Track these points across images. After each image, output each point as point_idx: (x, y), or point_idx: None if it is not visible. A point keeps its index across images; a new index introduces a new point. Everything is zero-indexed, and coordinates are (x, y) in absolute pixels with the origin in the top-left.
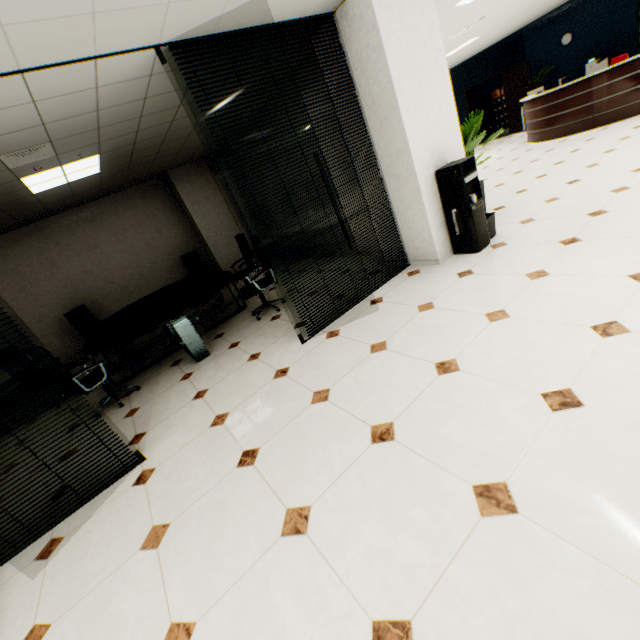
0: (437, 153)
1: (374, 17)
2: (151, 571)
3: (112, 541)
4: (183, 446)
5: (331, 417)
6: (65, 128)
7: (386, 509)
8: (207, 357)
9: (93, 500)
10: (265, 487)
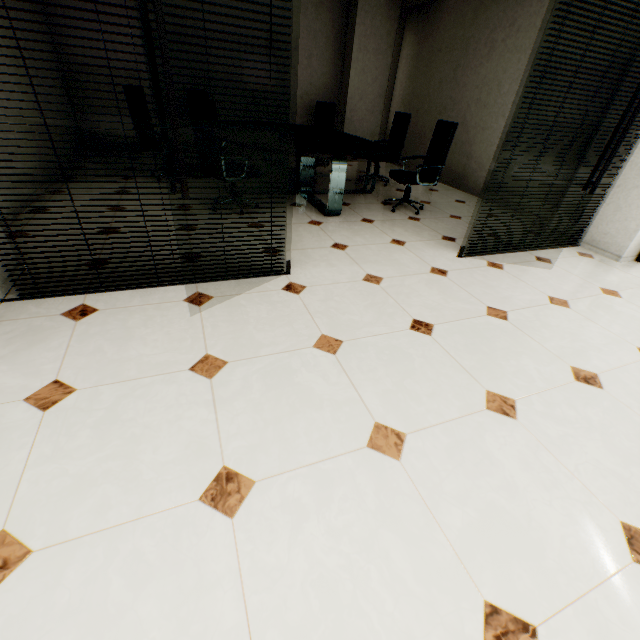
0: None
1: None
2: (334, 370)
3: (275, 325)
4: (334, 282)
5: (517, 337)
6: None
7: (610, 441)
8: (336, 217)
9: (237, 281)
10: (452, 361)
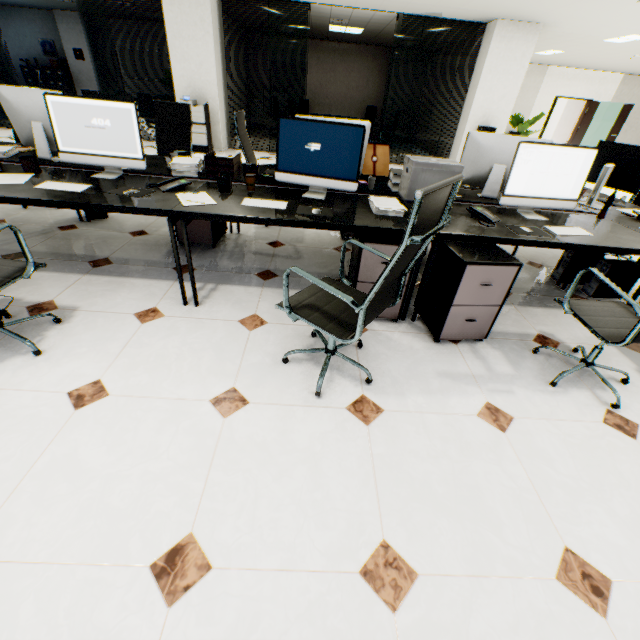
0: (487, 118)
1: (492, 38)
2: None
3: None
4: None
5: None
6: (357, 19)
7: None
8: None
9: None
10: None
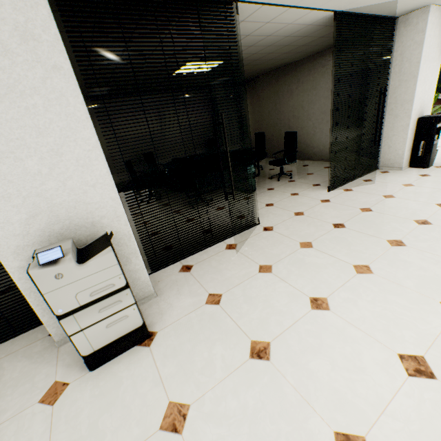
0: (421, 108)
1: (425, 26)
2: (318, 253)
3: (276, 245)
4: (283, 221)
5: (382, 216)
6: (246, 41)
7: None
8: (254, 192)
9: (239, 234)
10: (363, 234)
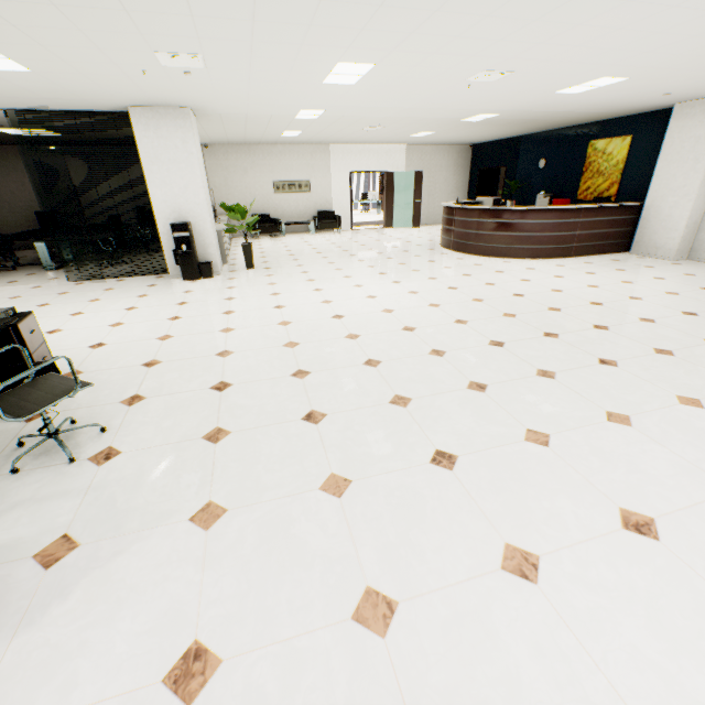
0: (180, 213)
1: (133, 127)
2: None
3: None
4: None
5: None
6: None
7: None
8: (54, 271)
9: None
10: None
